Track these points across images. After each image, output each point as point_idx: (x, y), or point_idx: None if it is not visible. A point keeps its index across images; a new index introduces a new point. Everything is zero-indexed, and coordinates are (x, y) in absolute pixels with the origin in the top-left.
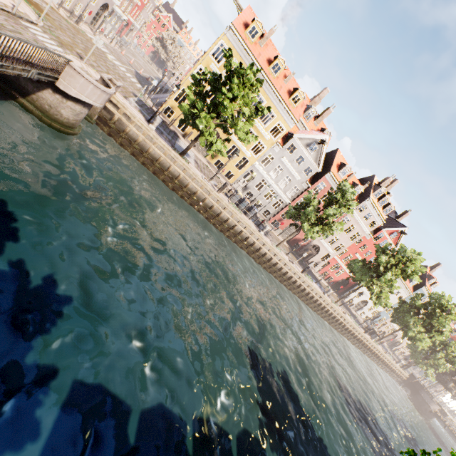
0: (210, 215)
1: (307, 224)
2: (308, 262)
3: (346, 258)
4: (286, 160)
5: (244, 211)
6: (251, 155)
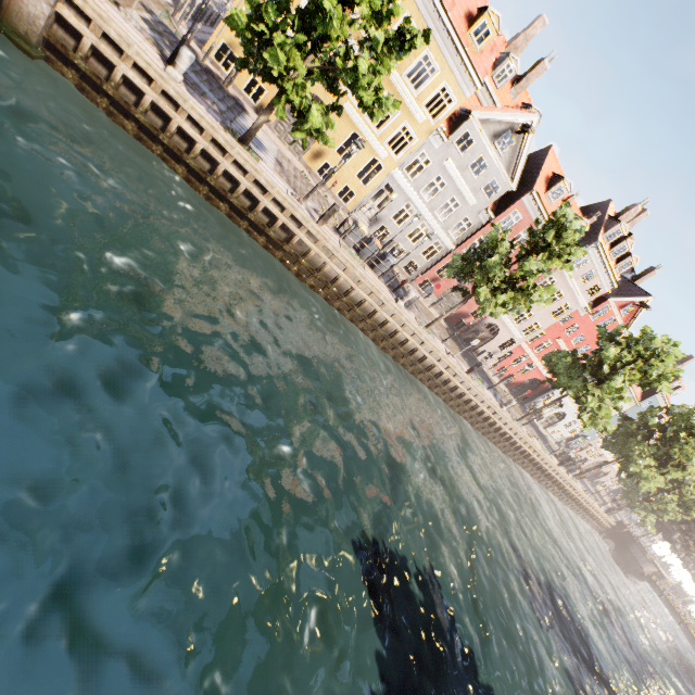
0: (305, 269)
1: (486, 289)
2: (477, 352)
3: (539, 346)
4: (453, 166)
5: (371, 263)
6: (388, 155)
